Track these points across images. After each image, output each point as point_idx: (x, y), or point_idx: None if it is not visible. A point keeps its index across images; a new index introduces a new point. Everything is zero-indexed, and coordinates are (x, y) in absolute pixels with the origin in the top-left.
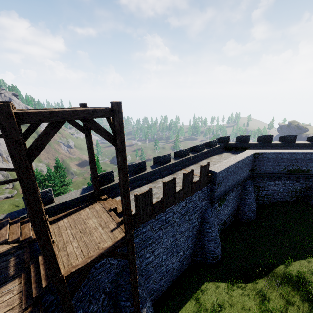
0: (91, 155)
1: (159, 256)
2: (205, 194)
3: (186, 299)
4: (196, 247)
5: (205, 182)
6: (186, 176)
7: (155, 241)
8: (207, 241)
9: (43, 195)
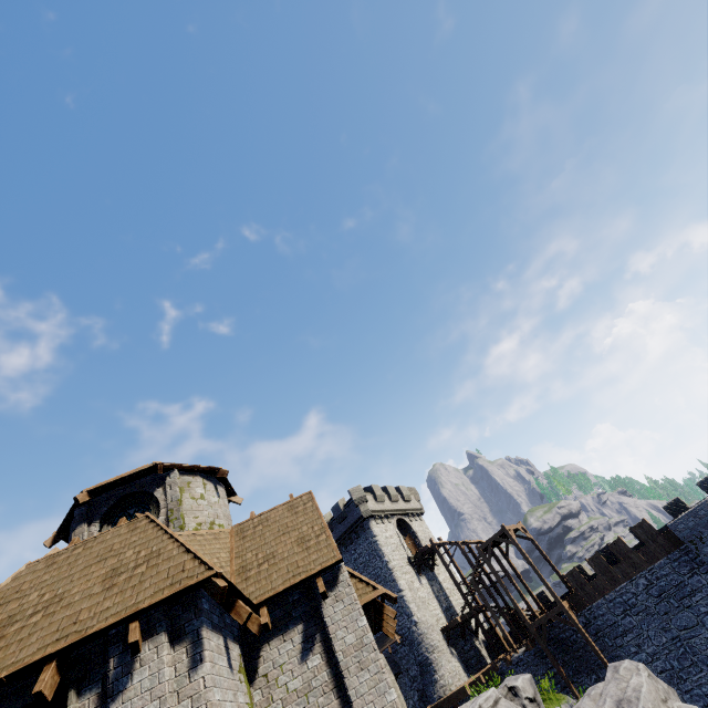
0: (542, 554)
1: (658, 657)
2: (689, 563)
3: None
4: None
5: (664, 545)
6: (613, 547)
7: (631, 630)
8: None
9: (541, 595)
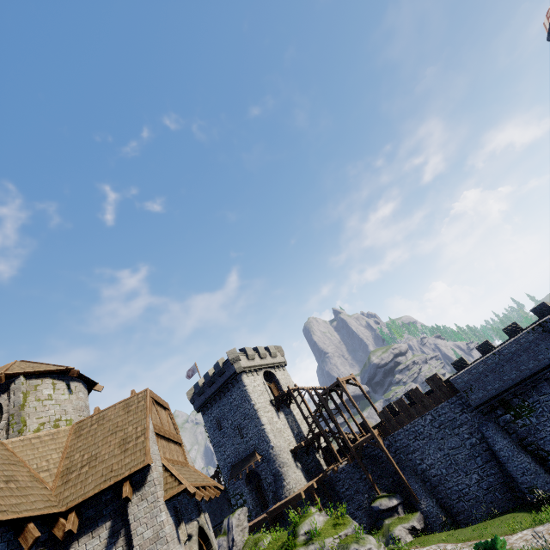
0: (365, 396)
1: (434, 466)
2: (461, 405)
3: (481, 522)
4: (503, 475)
5: (446, 393)
6: (412, 393)
7: (418, 449)
8: (504, 465)
9: (363, 423)
